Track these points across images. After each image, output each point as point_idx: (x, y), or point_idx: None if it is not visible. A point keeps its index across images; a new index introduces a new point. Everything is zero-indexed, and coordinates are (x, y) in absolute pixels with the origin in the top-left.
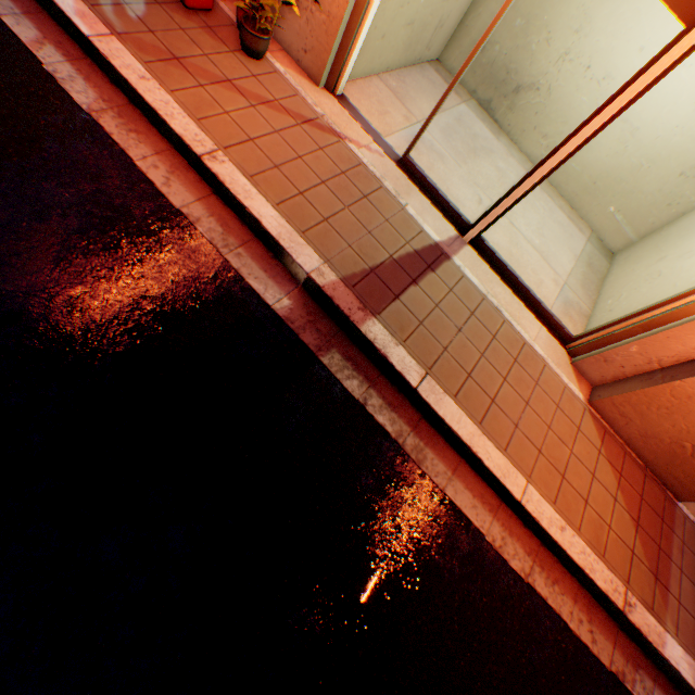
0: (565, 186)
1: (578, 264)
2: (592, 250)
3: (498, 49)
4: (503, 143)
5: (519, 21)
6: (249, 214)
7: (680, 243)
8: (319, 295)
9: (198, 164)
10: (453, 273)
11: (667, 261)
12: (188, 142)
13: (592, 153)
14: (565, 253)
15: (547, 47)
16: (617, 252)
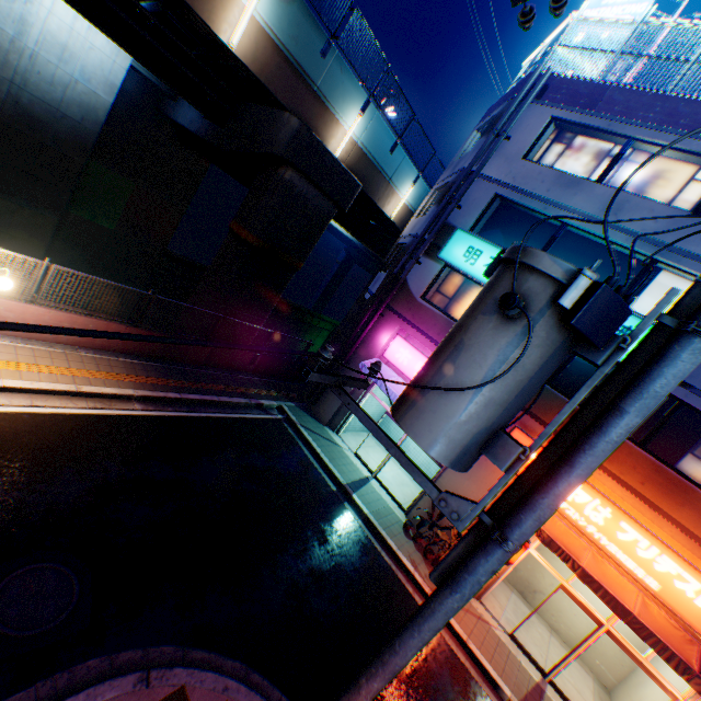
0: (569, 641)
1: (594, 696)
2: (597, 685)
3: (522, 571)
4: (534, 613)
5: (529, 565)
6: (484, 666)
7: (634, 691)
8: None
9: (463, 642)
10: (548, 699)
11: (633, 700)
12: (460, 633)
13: (577, 628)
14: (586, 688)
15: (543, 578)
16: (610, 688)
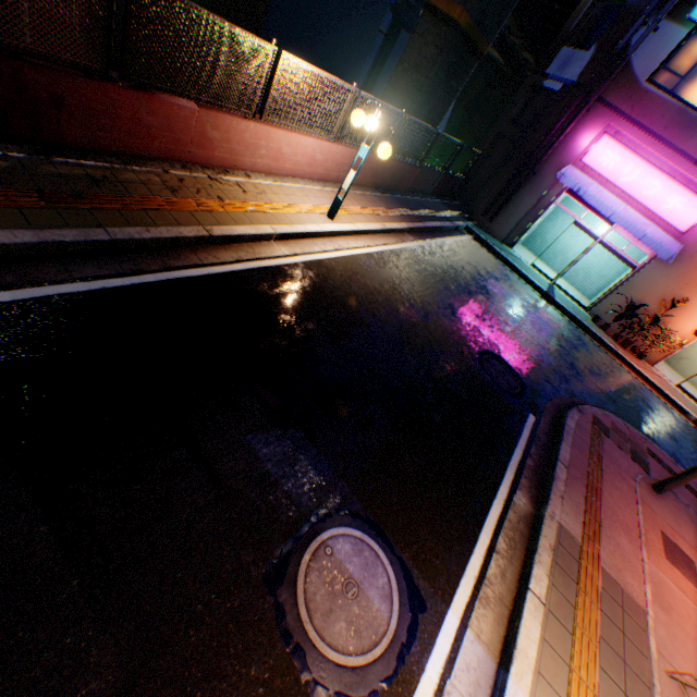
0: None
1: None
2: None
3: None
4: (676, 374)
5: None
6: (676, 403)
7: None
8: (696, 423)
9: (659, 391)
10: None
11: None
12: (657, 386)
13: None
14: None
15: (691, 349)
16: None
